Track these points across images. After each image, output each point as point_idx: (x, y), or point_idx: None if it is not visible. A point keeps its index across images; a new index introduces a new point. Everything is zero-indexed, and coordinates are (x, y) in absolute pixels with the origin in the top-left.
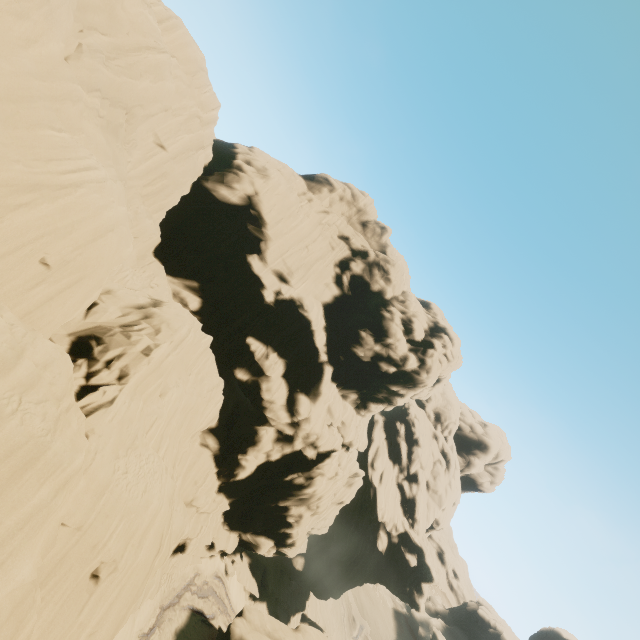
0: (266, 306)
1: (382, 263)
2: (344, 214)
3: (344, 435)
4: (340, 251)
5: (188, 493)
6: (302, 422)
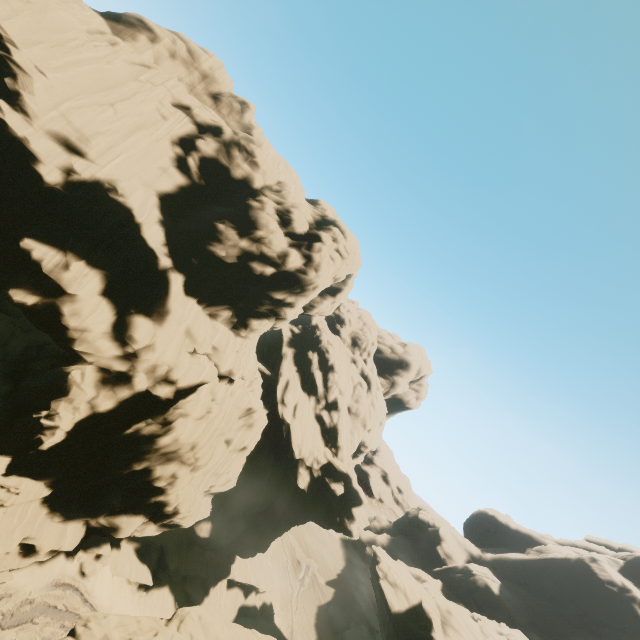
0: (50, 191)
1: (243, 142)
2: (182, 80)
3: (218, 363)
4: (177, 123)
5: None
6: (141, 352)
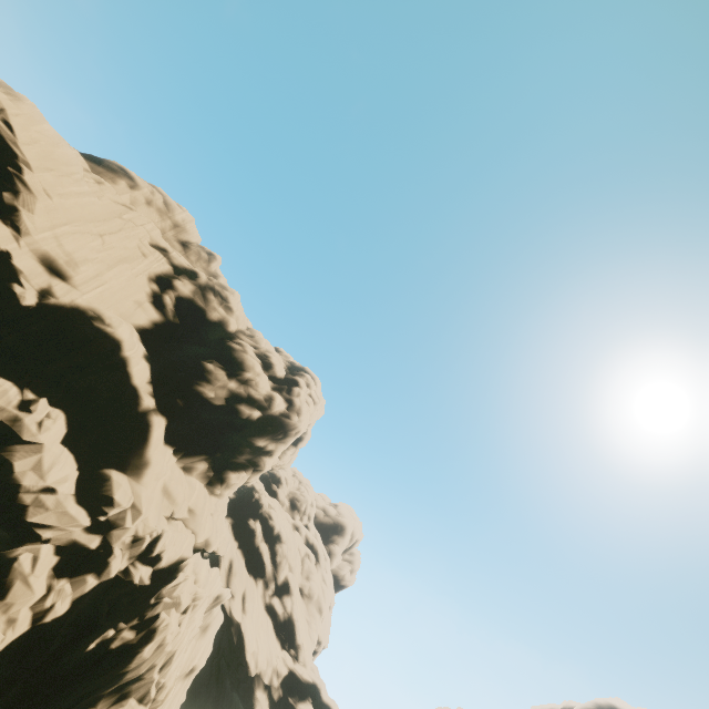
0: (16, 312)
1: (218, 288)
2: (154, 224)
3: (196, 530)
4: (156, 262)
5: None
6: (116, 518)
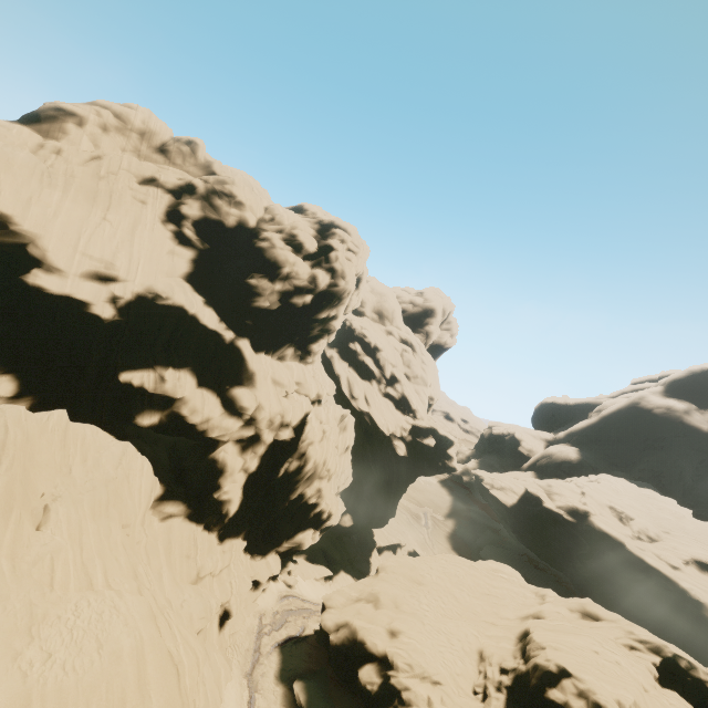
0: (111, 325)
1: (218, 188)
2: (126, 149)
3: (307, 393)
4: (156, 201)
5: (188, 572)
6: (255, 414)
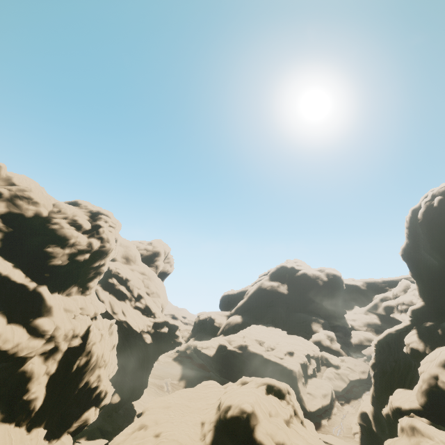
0: None
1: (20, 194)
2: None
3: (88, 313)
4: None
5: None
6: (54, 333)
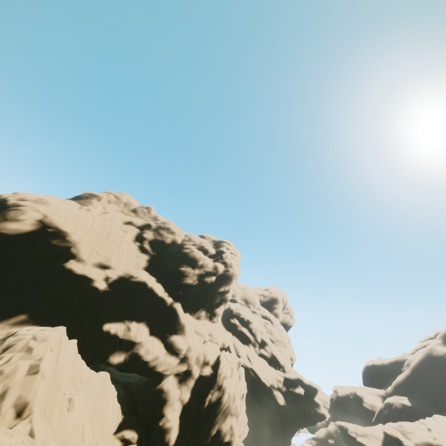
0: (103, 293)
1: (162, 225)
2: (117, 210)
3: (216, 342)
4: (131, 231)
5: None
6: (187, 354)
